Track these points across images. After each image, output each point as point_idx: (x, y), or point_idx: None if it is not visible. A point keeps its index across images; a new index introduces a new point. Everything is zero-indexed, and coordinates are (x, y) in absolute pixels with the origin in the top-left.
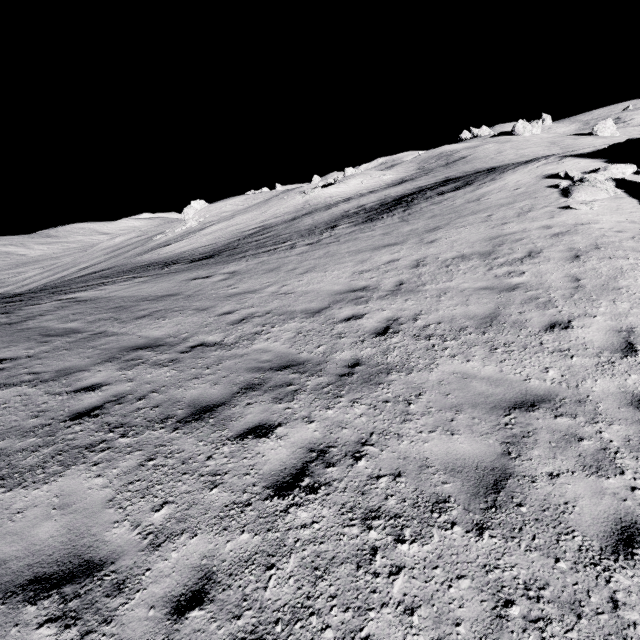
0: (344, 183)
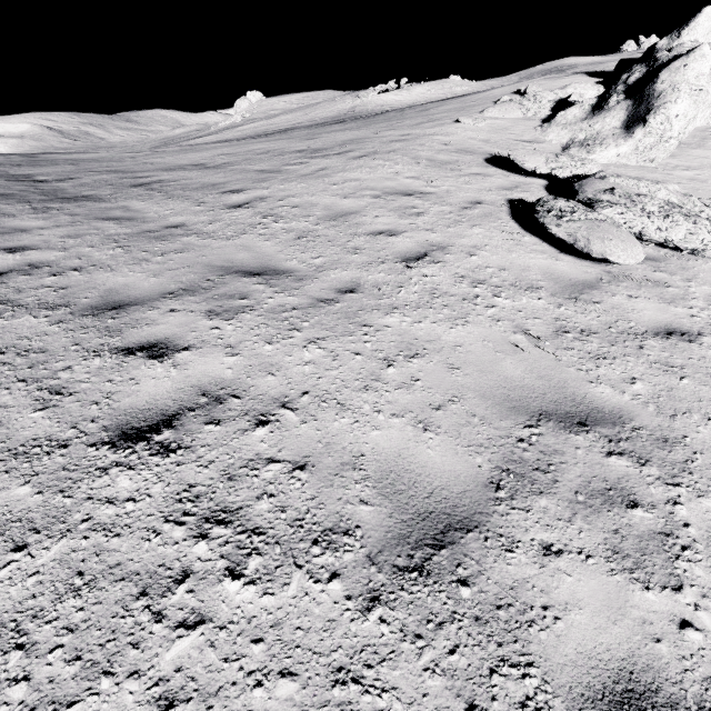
0: (407, 90)
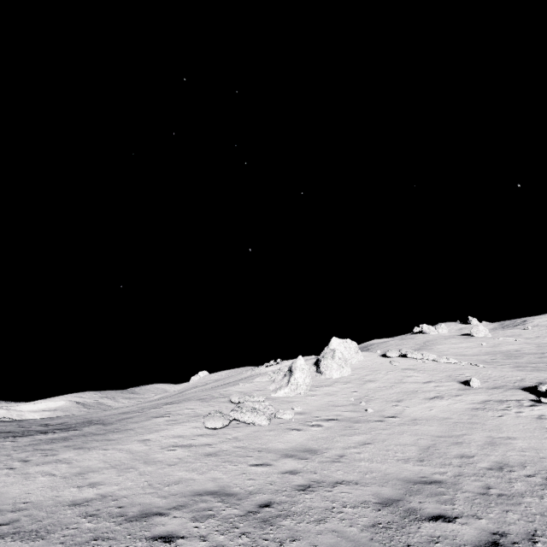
0: (280, 364)
